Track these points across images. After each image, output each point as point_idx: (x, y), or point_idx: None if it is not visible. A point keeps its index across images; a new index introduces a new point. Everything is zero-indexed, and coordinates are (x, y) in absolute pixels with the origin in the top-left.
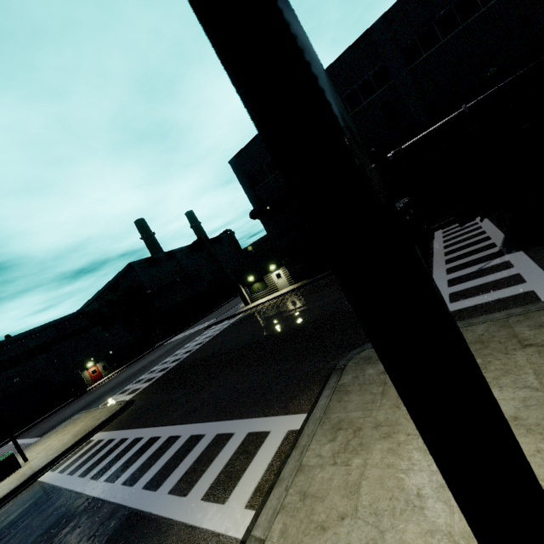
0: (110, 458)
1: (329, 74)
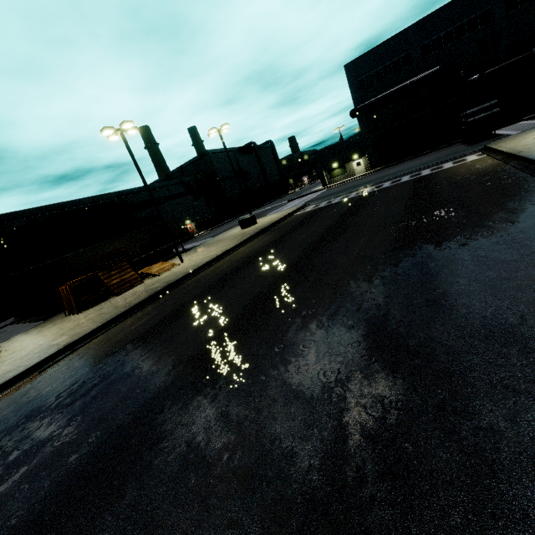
0: (354, 194)
1: (448, 7)
